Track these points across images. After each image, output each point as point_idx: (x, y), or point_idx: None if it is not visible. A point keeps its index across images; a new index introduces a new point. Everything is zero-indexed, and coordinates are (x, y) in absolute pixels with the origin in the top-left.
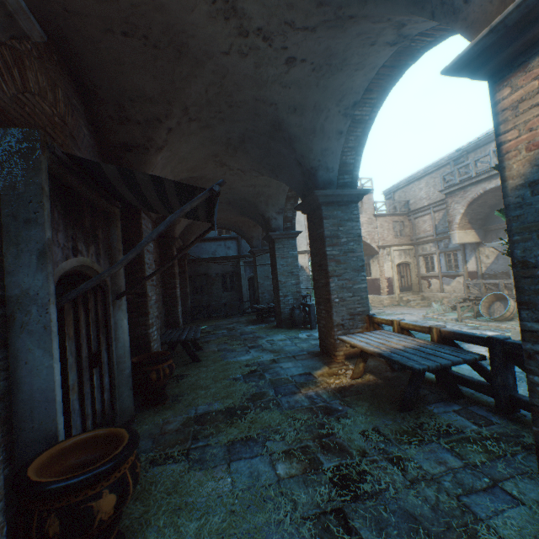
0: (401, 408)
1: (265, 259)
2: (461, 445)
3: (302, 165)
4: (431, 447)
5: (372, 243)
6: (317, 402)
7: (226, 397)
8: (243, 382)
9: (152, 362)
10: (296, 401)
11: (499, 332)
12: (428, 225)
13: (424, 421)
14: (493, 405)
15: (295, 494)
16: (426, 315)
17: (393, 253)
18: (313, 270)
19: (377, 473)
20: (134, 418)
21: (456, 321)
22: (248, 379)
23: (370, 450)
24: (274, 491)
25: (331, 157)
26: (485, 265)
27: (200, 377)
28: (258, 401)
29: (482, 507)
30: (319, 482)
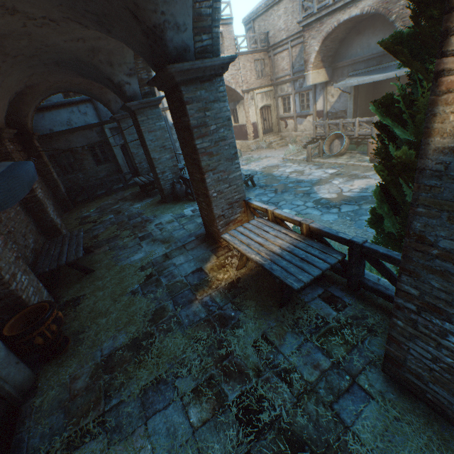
0: (281, 305)
1: (132, 126)
2: (328, 340)
3: (140, 20)
4: (307, 349)
5: (237, 88)
6: (212, 310)
7: (129, 323)
8: (142, 296)
9: (30, 331)
10: (195, 313)
11: (337, 169)
12: (286, 63)
13: (299, 316)
14: (345, 282)
15: (210, 448)
16: (285, 157)
17: (257, 97)
18: (186, 162)
19: (271, 395)
20: (37, 382)
21: (307, 161)
22: (145, 290)
23: (263, 367)
24: (191, 450)
25: (179, 5)
26: (330, 104)
27: (97, 298)
28: (160, 321)
29: (347, 412)
30: (228, 423)
